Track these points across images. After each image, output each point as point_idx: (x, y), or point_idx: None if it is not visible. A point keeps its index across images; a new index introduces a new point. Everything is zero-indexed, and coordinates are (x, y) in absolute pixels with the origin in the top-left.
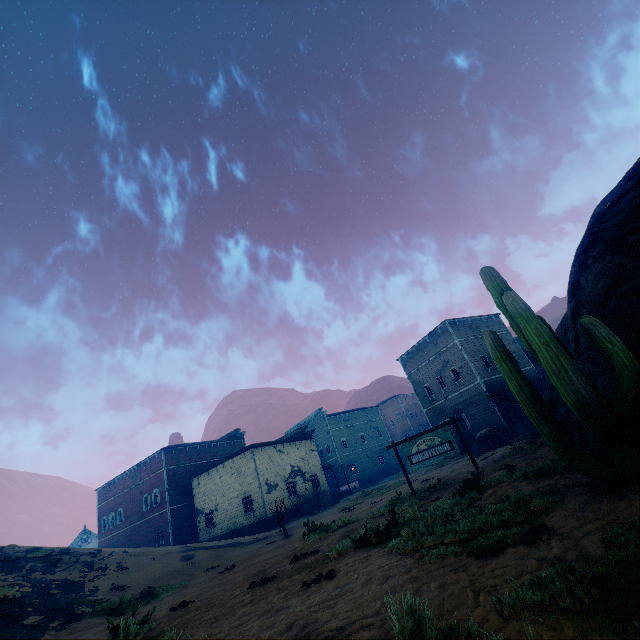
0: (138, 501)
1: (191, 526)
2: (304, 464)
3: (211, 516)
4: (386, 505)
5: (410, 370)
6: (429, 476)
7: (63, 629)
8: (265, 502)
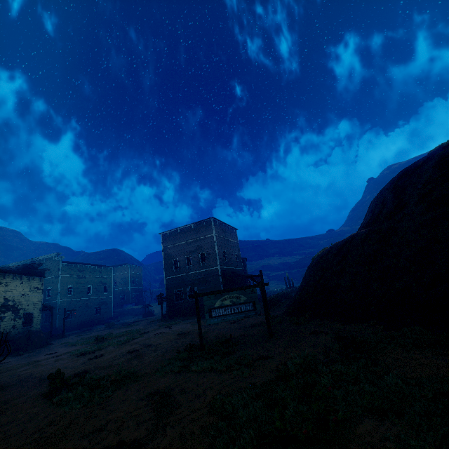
0: None
1: None
2: (23, 300)
3: None
4: (175, 357)
5: (167, 244)
6: (178, 330)
7: None
8: None
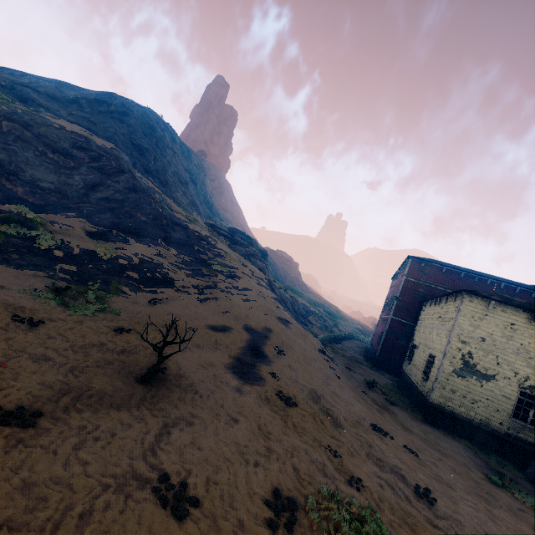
0: (390, 299)
1: (407, 348)
2: None
3: (413, 351)
4: None
5: None
6: None
7: (52, 278)
8: (439, 380)
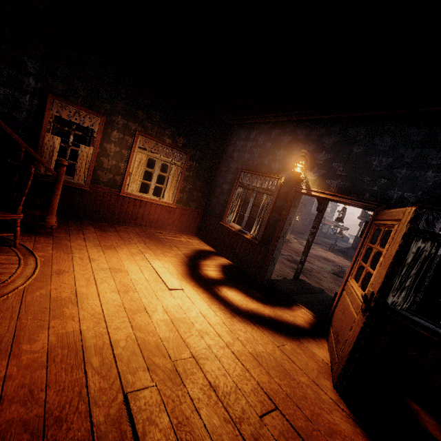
0: None
1: None
2: None
3: None
4: None
5: None
6: None
7: None
8: None
